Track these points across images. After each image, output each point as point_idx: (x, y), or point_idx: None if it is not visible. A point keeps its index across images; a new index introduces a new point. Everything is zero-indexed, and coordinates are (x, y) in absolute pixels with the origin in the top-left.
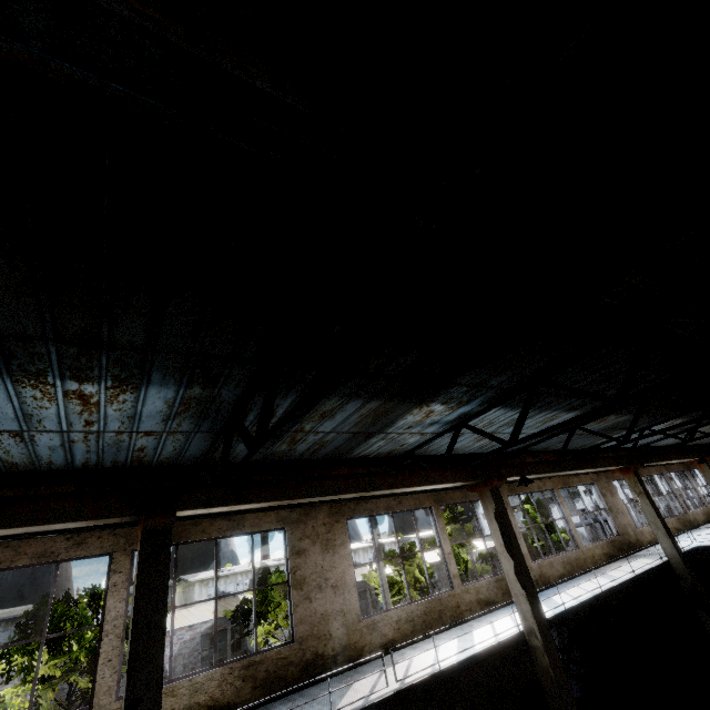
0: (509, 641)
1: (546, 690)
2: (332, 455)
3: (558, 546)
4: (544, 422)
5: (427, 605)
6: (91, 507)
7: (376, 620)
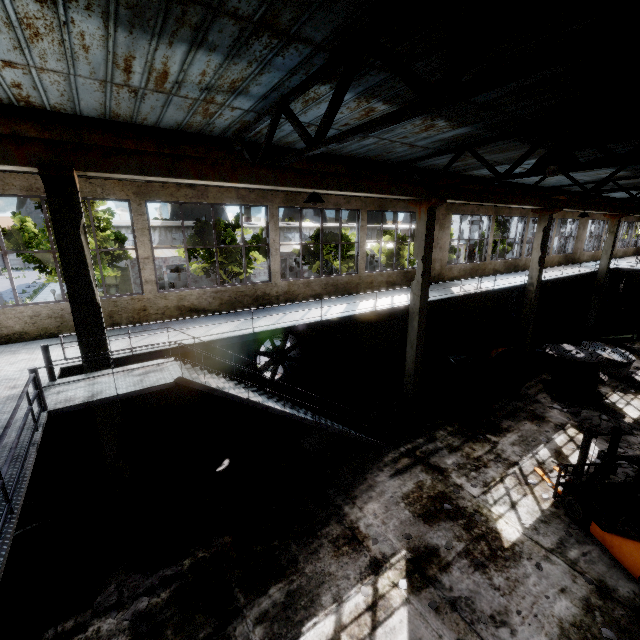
0: (518, 286)
1: (524, 306)
2: (458, 171)
3: (500, 253)
4: (599, 174)
5: (473, 266)
6: (413, 191)
7: (452, 267)
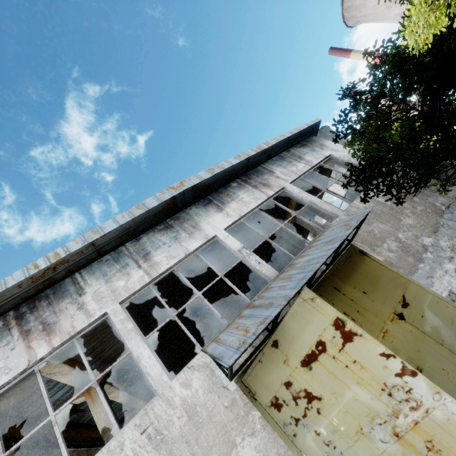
0: None
1: None
2: None
3: None
4: None
5: None
6: None
7: None
